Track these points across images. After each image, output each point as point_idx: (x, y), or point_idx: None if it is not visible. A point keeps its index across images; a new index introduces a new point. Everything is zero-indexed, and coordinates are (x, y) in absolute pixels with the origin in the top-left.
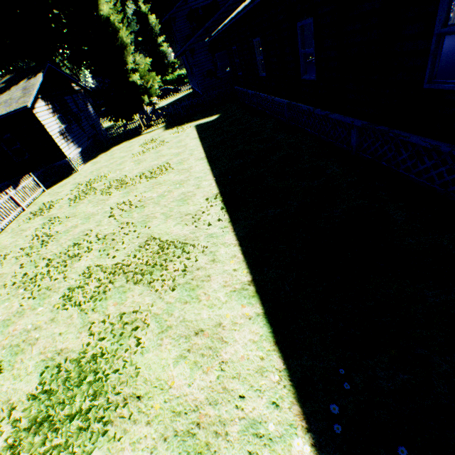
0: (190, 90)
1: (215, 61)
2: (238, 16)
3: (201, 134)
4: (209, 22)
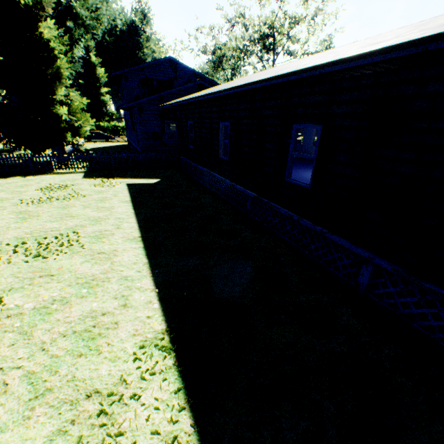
0: (125, 142)
1: (163, 126)
2: (220, 94)
3: (135, 198)
4: (166, 92)
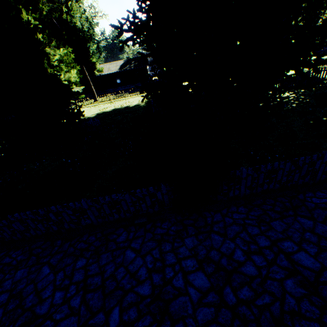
0: None
1: None
2: None
3: None
4: None
